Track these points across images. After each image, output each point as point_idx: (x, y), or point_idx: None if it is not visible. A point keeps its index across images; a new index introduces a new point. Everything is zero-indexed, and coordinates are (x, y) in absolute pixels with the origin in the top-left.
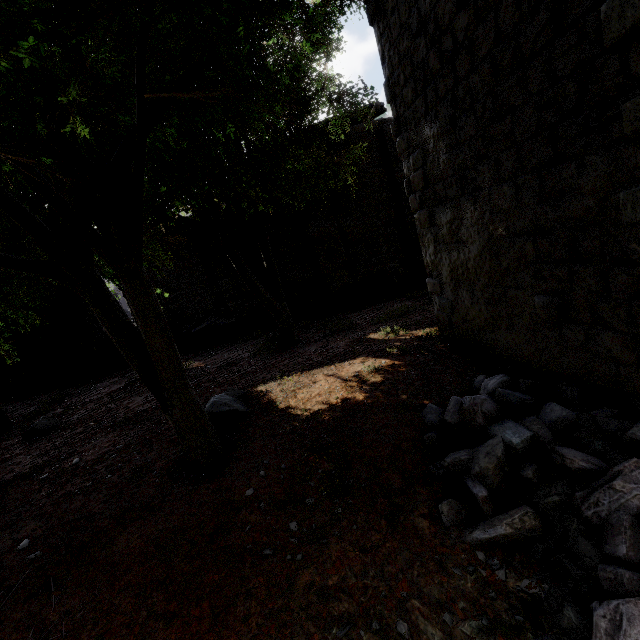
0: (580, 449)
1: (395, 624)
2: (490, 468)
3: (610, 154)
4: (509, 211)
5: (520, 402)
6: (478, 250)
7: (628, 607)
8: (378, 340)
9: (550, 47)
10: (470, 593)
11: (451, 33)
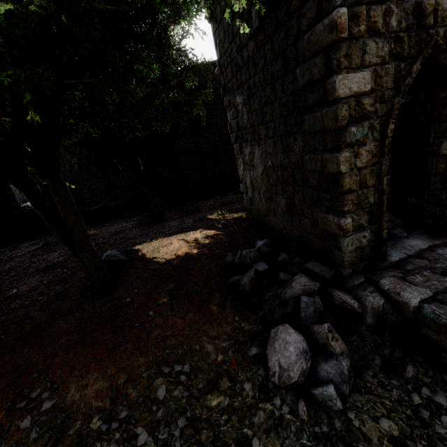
0: (287, 272)
1: (194, 346)
2: (247, 282)
3: (303, 137)
4: (272, 154)
5: (269, 252)
6: (261, 172)
7: (281, 327)
8: (212, 219)
9: (283, 78)
10: (229, 332)
11: (247, 50)
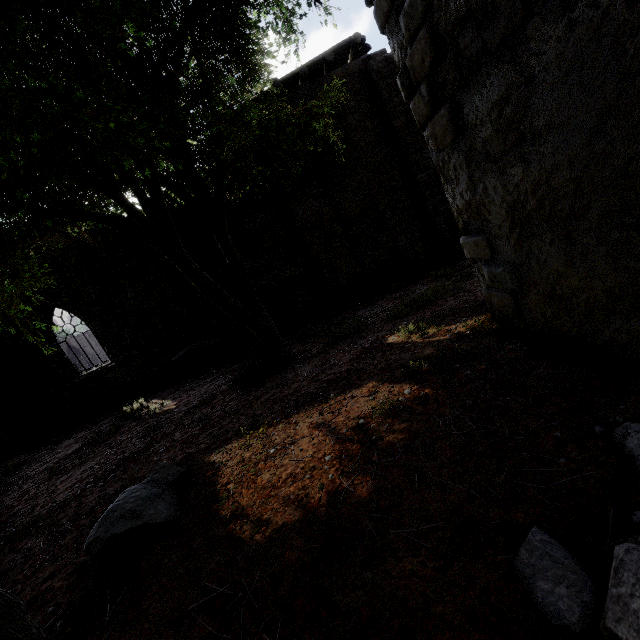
0: None
1: None
2: None
3: None
4: None
5: None
6: (583, 134)
7: None
8: (397, 347)
9: None
10: None
11: None
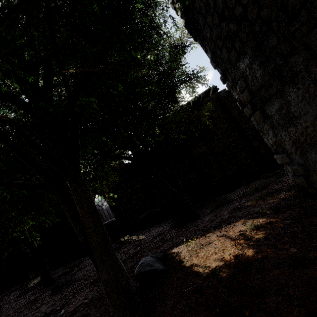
0: None
1: None
2: None
3: None
4: None
5: None
6: (313, 116)
7: None
8: (251, 206)
9: None
10: None
11: (239, 4)
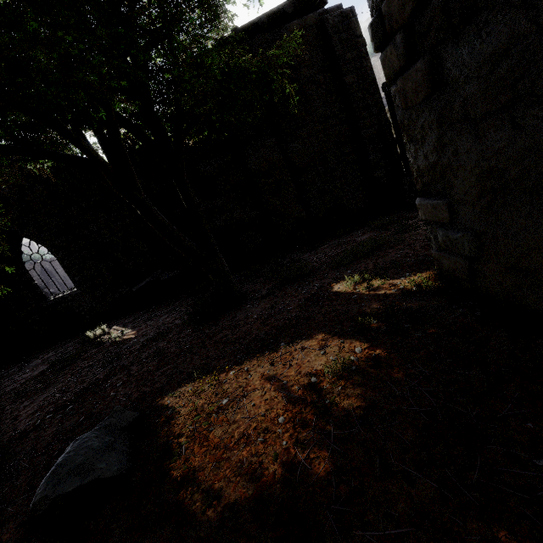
0: None
1: None
2: None
3: None
4: None
5: None
6: None
7: None
8: (343, 297)
9: None
10: None
11: None
